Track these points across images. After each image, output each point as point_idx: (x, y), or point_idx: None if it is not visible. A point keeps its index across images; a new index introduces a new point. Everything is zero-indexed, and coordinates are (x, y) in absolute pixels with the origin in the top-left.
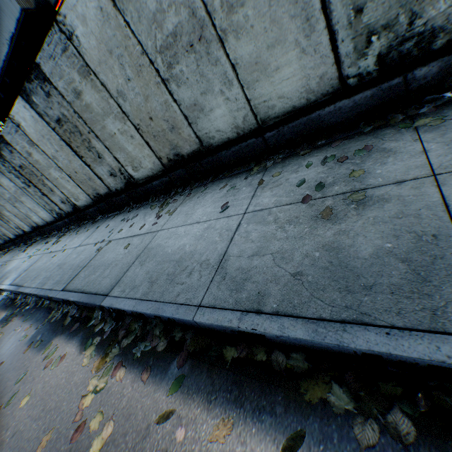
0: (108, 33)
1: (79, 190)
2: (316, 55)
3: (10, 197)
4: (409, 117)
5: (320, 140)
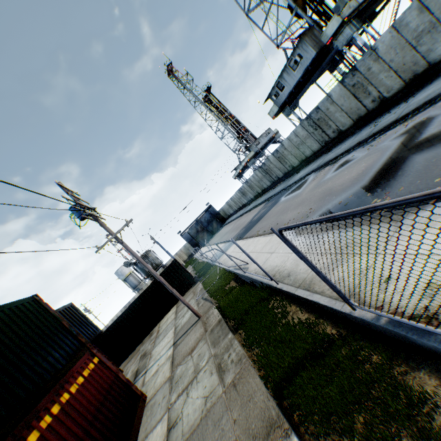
0: (391, 43)
1: (347, 119)
2: None
3: (298, 143)
4: None
5: None
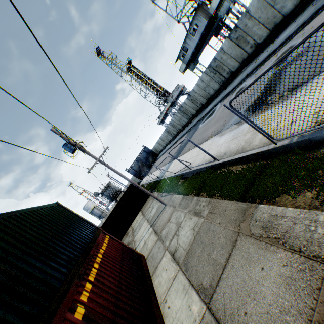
0: (258, 5)
1: (236, 63)
2: None
3: (204, 86)
4: None
5: None
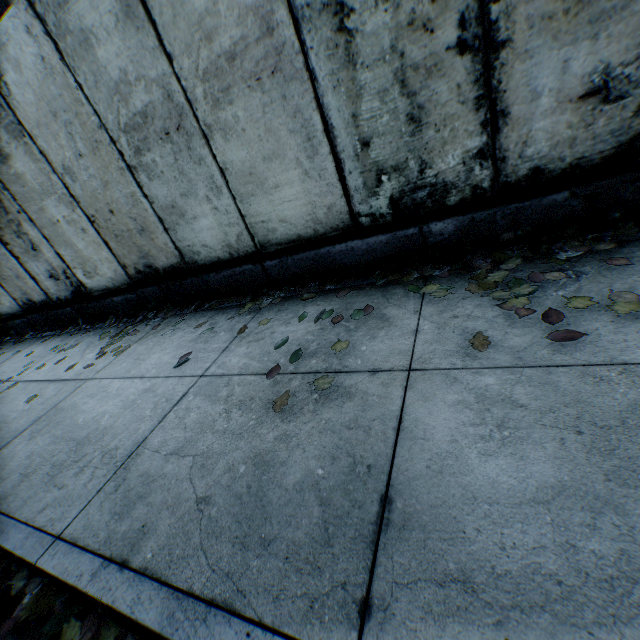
0: (53, 90)
1: (1, 289)
2: (321, 180)
3: None
4: (425, 277)
5: (331, 283)
